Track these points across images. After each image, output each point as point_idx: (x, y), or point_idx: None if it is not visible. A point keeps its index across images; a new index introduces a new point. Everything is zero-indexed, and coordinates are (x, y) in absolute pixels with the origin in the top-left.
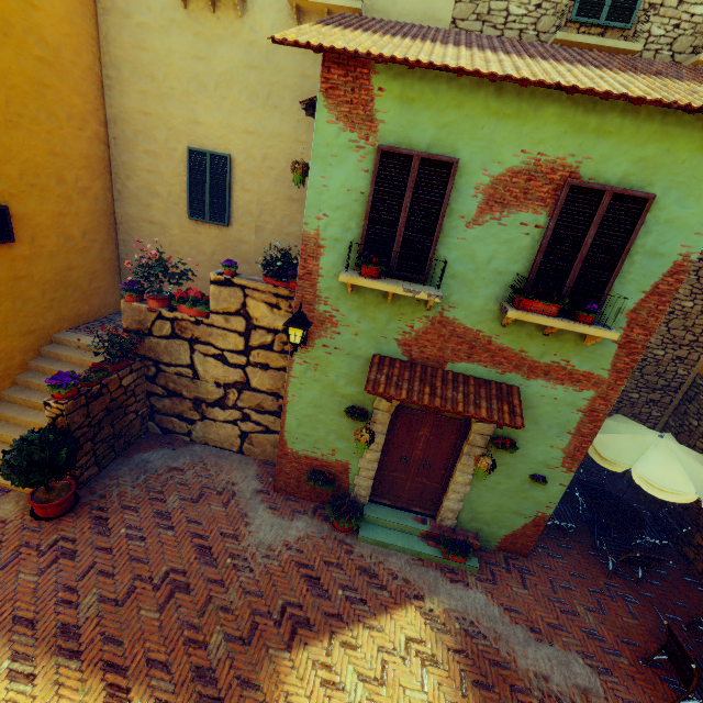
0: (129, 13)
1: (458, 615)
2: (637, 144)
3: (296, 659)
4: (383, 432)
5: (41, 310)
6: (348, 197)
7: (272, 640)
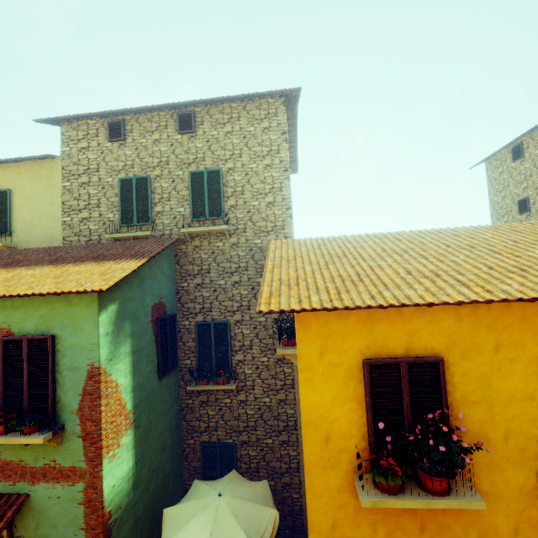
0: None
1: None
2: (36, 309)
3: None
4: None
5: None
6: None
7: None
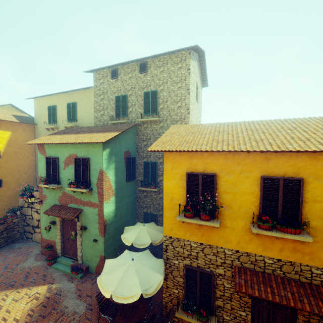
0: (40, 134)
1: (59, 289)
2: (84, 148)
3: (1, 293)
4: (59, 228)
5: (7, 204)
6: (44, 167)
7: (0, 288)
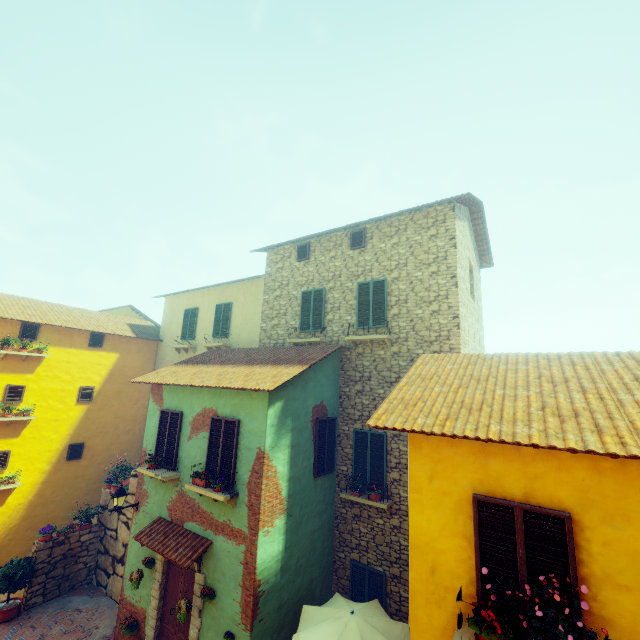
0: (164, 358)
1: None
2: (232, 398)
3: None
4: (160, 579)
5: (82, 495)
6: (155, 430)
7: None
